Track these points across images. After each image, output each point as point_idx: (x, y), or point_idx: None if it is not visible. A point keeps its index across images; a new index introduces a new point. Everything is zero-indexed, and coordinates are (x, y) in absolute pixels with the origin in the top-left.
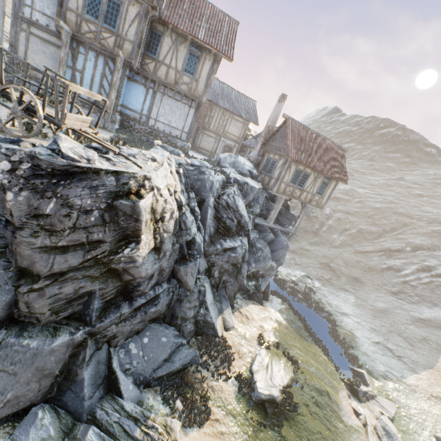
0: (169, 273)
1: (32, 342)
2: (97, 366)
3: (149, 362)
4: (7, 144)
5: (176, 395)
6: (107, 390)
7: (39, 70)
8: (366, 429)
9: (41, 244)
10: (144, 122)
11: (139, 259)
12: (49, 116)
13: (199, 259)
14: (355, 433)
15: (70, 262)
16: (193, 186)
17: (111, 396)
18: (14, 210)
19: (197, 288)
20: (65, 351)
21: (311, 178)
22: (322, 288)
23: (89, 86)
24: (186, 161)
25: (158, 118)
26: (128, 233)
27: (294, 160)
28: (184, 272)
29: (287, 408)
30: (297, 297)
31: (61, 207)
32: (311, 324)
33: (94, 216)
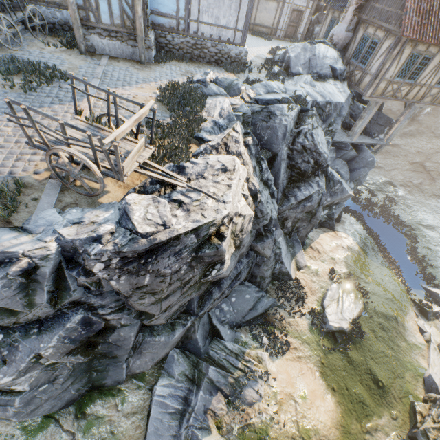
0: (247, 250)
1: (161, 338)
2: (203, 327)
3: (238, 313)
4: (91, 244)
5: (262, 333)
6: (212, 336)
7: (76, 128)
8: (428, 345)
9: (149, 302)
10: (183, 31)
11: (224, 270)
12: (106, 168)
13: (275, 231)
14: (417, 349)
15: (172, 300)
16: (262, 137)
17: (216, 339)
18: (120, 289)
19: (273, 252)
20: (182, 333)
21: (435, 62)
22: (407, 197)
23: (106, 1)
24: (248, 96)
25: (201, 18)
26: (213, 262)
27: (412, 38)
28: (261, 247)
29: (355, 336)
30: (373, 211)
31: (155, 278)
32: (385, 243)
33: (183, 270)
